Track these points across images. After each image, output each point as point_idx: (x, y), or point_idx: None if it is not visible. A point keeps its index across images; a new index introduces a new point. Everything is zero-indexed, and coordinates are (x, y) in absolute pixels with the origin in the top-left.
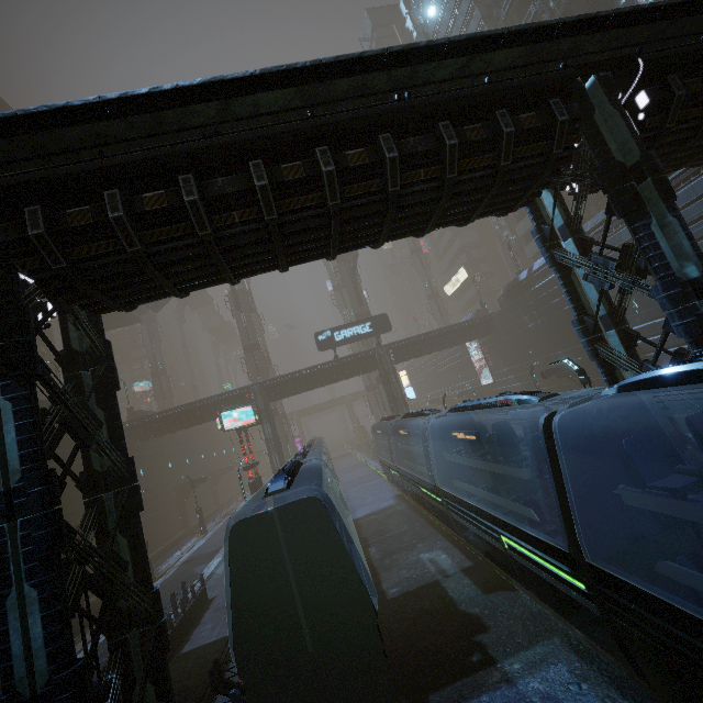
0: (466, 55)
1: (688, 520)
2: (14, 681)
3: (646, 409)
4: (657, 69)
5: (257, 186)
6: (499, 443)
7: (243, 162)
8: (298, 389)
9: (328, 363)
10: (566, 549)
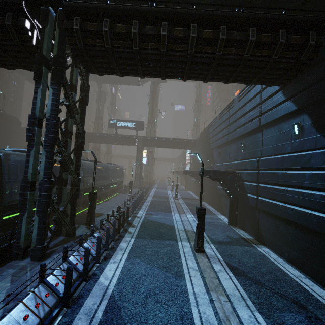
0: None
1: None
2: None
3: None
4: (72, 12)
5: None
6: None
7: None
8: (98, 141)
9: (115, 134)
10: None
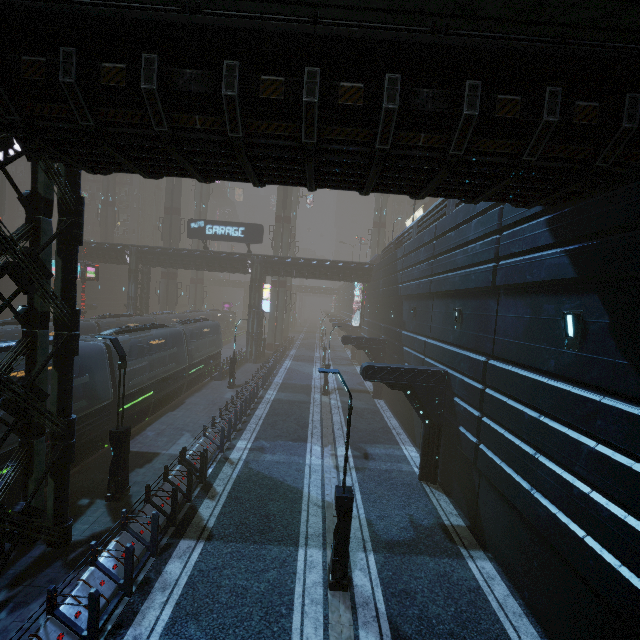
0: None
1: None
2: None
3: None
4: None
5: None
6: None
7: None
8: (168, 264)
9: (203, 251)
10: None
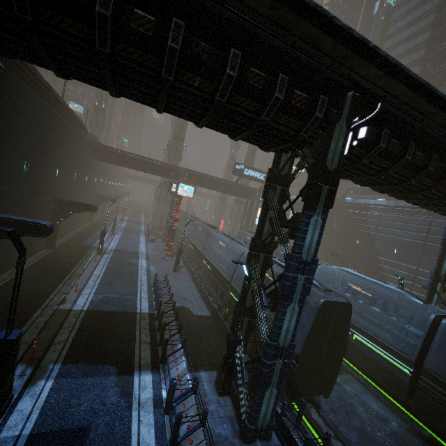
0: None
1: None
2: (279, 339)
3: None
4: None
5: None
6: (383, 304)
7: None
8: (205, 185)
9: (229, 181)
10: (409, 359)
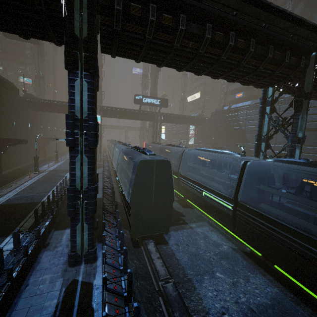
0: (294, 23)
1: (263, 199)
2: (75, 184)
3: (270, 168)
4: None
5: (206, 36)
6: (217, 164)
7: (203, 21)
8: (118, 116)
9: (135, 110)
10: (231, 198)
